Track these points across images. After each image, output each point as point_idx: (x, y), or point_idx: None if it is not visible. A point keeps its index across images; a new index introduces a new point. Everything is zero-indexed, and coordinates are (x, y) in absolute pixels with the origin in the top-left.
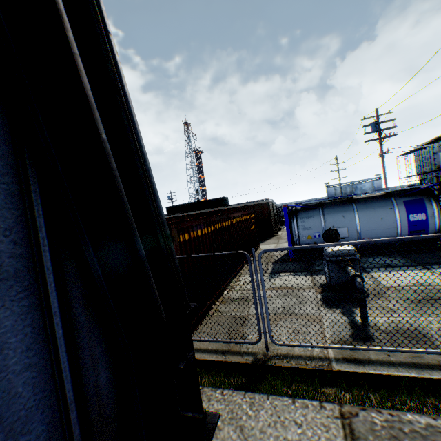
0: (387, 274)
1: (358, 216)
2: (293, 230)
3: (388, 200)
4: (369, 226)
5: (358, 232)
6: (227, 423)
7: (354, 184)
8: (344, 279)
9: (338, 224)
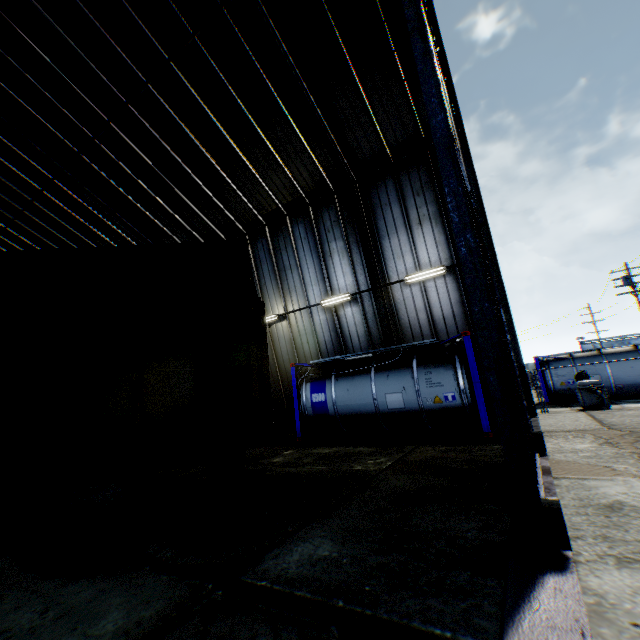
0: (633, 404)
1: (607, 365)
2: (545, 377)
3: (634, 352)
4: (620, 373)
5: (610, 379)
6: (540, 415)
7: (624, 339)
8: (594, 401)
9: (589, 372)
